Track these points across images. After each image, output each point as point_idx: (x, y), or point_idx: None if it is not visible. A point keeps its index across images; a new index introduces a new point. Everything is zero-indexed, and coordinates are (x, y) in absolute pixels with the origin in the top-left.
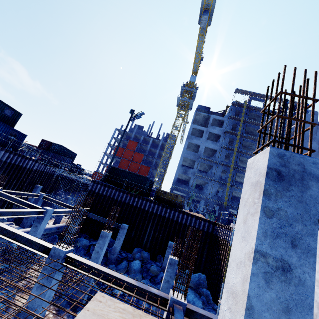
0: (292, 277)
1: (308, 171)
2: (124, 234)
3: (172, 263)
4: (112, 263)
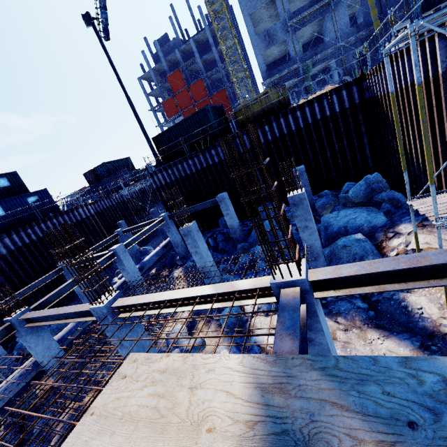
0: None
1: None
2: (227, 205)
3: (297, 202)
4: (241, 241)
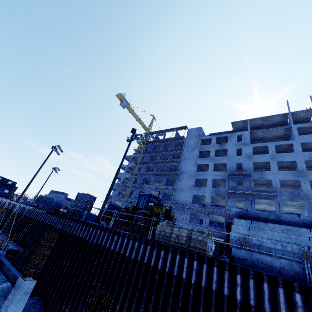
0: None
1: None
2: None
3: None
4: None
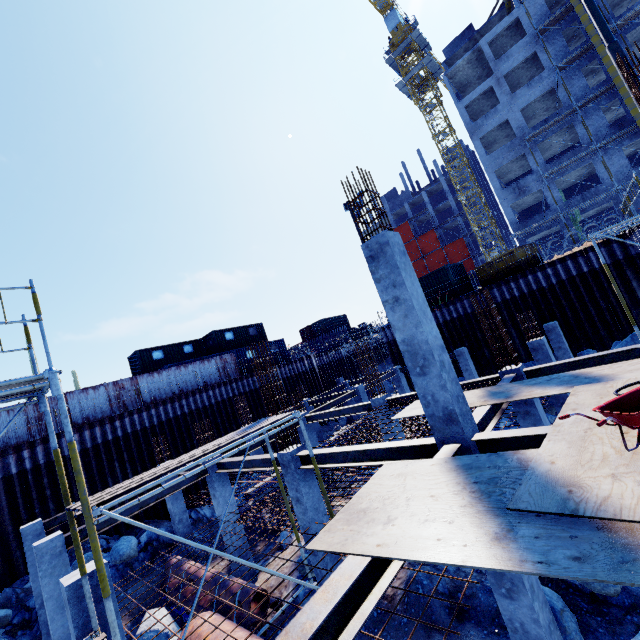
0: (401, 301)
1: (382, 243)
2: (467, 360)
3: (536, 347)
4: None
